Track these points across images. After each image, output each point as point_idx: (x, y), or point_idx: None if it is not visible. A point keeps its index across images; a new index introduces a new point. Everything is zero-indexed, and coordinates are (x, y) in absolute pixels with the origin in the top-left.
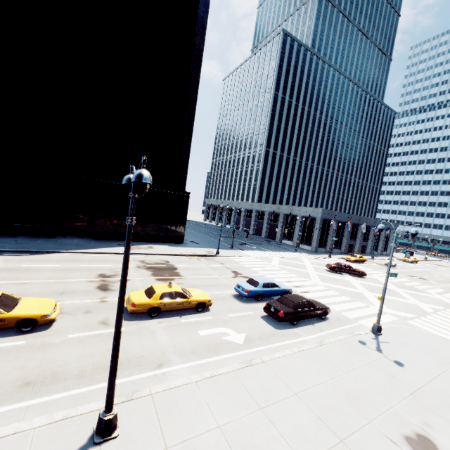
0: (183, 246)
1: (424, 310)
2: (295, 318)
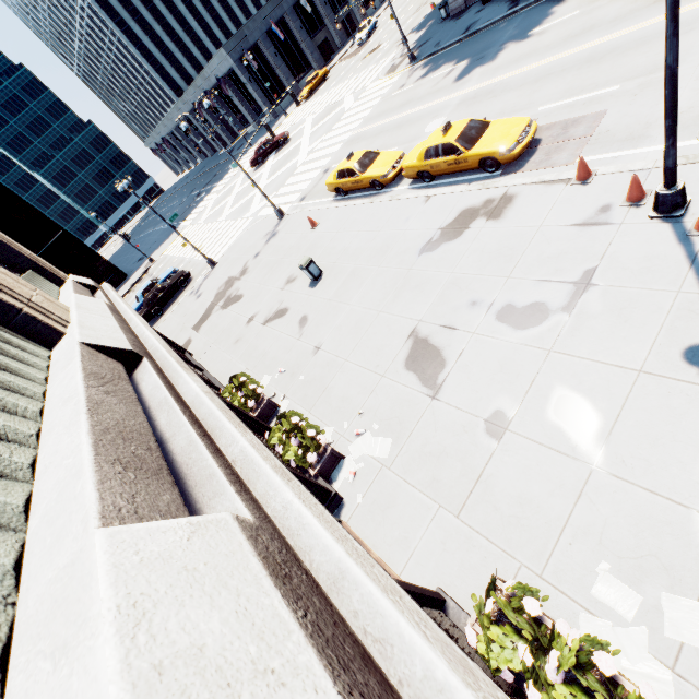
0: (127, 280)
1: (296, 168)
2: (157, 310)
